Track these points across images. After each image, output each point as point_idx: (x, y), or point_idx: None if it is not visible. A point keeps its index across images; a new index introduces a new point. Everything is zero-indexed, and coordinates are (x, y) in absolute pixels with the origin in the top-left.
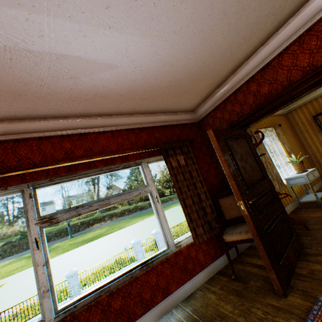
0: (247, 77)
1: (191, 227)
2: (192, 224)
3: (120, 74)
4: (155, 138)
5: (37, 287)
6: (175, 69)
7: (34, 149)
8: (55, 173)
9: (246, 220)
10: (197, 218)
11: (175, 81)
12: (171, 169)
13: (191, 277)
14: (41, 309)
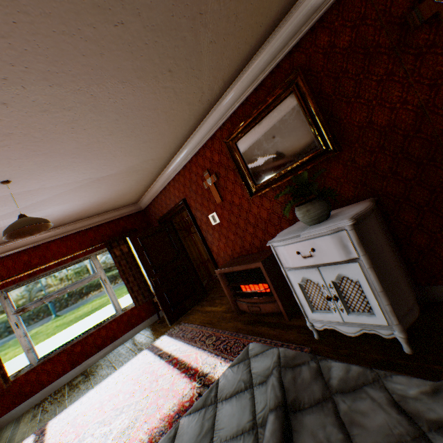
0: (159, 191)
1: (134, 296)
2: (134, 293)
3: (55, 215)
4: (101, 234)
5: (23, 348)
6: (97, 201)
7: (1, 266)
8: (20, 280)
9: (152, 289)
10: (138, 289)
11: (103, 203)
12: (116, 258)
13: (134, 327)
14: (28, 359)
